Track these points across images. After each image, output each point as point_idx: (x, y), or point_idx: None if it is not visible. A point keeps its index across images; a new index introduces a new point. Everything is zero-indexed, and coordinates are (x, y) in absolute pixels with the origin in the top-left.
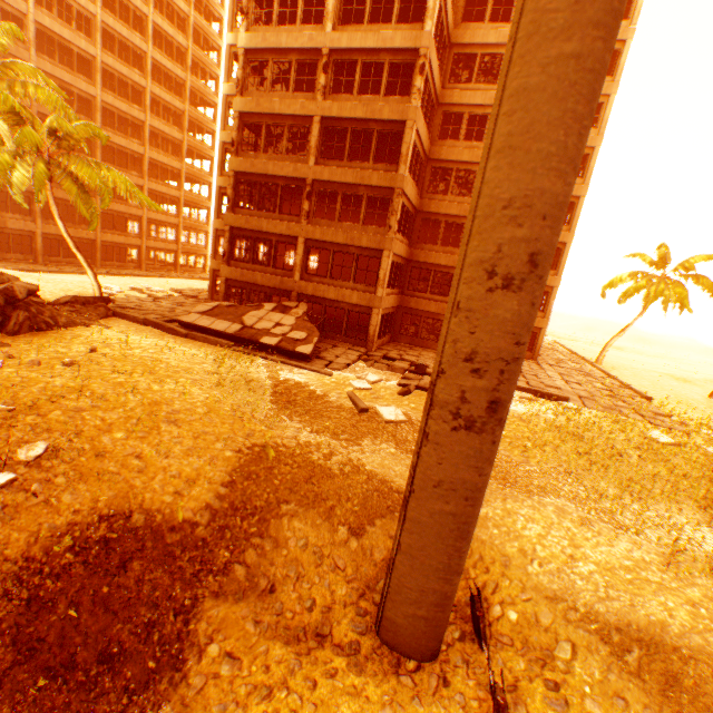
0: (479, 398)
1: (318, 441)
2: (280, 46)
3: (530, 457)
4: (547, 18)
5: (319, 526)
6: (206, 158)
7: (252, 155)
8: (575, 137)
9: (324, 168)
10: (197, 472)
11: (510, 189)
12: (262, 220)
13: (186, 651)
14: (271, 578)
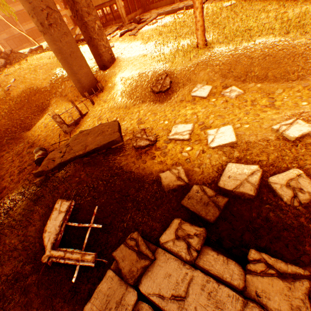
0: (39, 24)
1: None
2: None
3: (149, 41)
4: None
5: None
6: None
7: None
8: None
9: None
10: (46, 78)
11: None
12: None
13: (50, 106)
14: (66, 94)
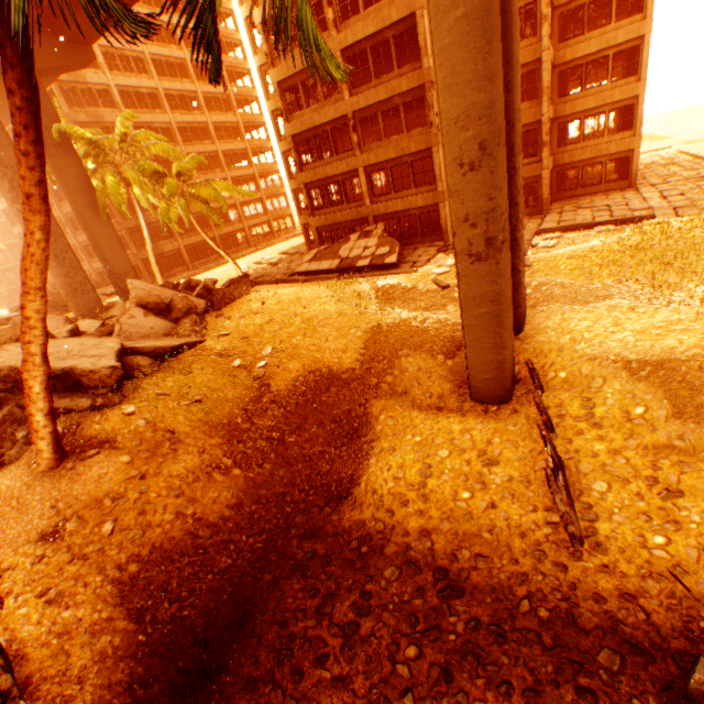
0: (478, 241)
1: (414, 316)
2: (286, 4)
3: (594, 278)
4: (441, 1)
5: (424, 358)
6: (260, 127)
7: (299, 115)
8: (481, 63)
9: (358, 97)
10: (345, 346)
11: (455, 112)
12: (325, 167)
13: (369, 419)
14: (403, 388)
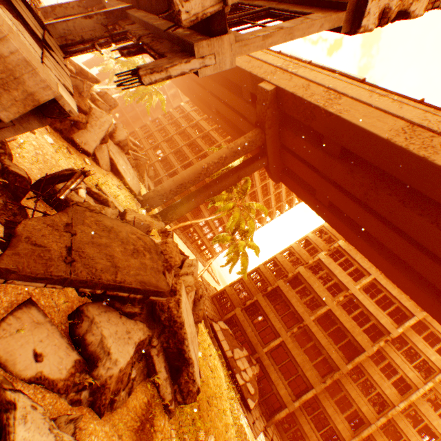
0: None
1: None
2: (333, 271)
3: None
4: None
5: None
6: None
7: (290, 287)
8: None
9: (315, 326)
10: None
11: None
12: (272, 312)
13: None
14: None
